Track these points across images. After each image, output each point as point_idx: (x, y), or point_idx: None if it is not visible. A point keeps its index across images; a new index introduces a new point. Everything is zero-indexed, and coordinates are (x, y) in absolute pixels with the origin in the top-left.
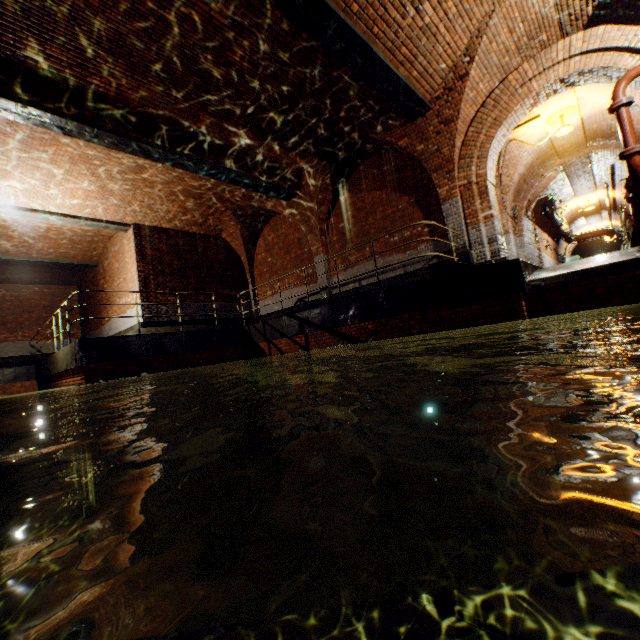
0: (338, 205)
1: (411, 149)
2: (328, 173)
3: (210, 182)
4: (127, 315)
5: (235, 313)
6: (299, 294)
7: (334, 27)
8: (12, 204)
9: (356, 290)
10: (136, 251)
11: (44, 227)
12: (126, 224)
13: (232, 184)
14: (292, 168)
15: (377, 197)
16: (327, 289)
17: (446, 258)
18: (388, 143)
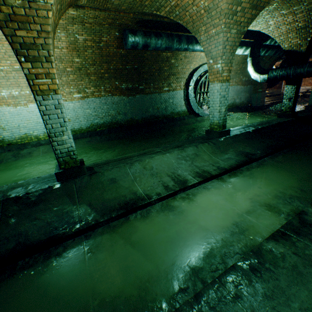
0: None
1: None
2: None
3: None
4: None
5: None
6: None
7: None
8: None
9: None
10: None
11: None
12: None
13: None
14: None
15: None
16: None
17: None
18: None
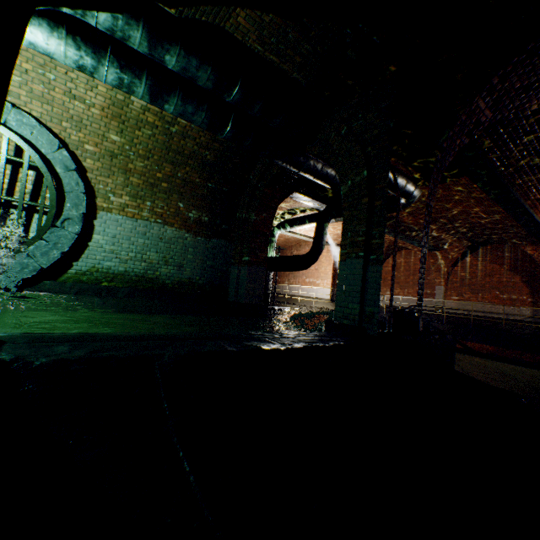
0: (463, 261)
1: (535, 256)
2: (466, 246)
3: (398, 239)
4: (312, 289)
5: (381, 306)
6: (437, 313)
7: (537, 229)
8: (298, 232)
9: (464, 315)
10: (333, 259)
11: (287, 235)
12: (331, 243)
13: (412, 244)
14: (448, 242)
15: (496, 268)
16: (441, 307)
17: (539, 320)
18: (519, 247)
